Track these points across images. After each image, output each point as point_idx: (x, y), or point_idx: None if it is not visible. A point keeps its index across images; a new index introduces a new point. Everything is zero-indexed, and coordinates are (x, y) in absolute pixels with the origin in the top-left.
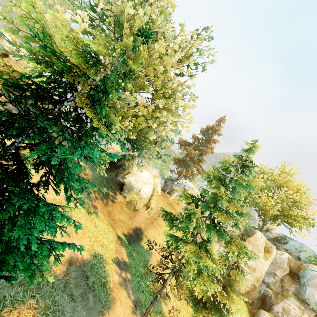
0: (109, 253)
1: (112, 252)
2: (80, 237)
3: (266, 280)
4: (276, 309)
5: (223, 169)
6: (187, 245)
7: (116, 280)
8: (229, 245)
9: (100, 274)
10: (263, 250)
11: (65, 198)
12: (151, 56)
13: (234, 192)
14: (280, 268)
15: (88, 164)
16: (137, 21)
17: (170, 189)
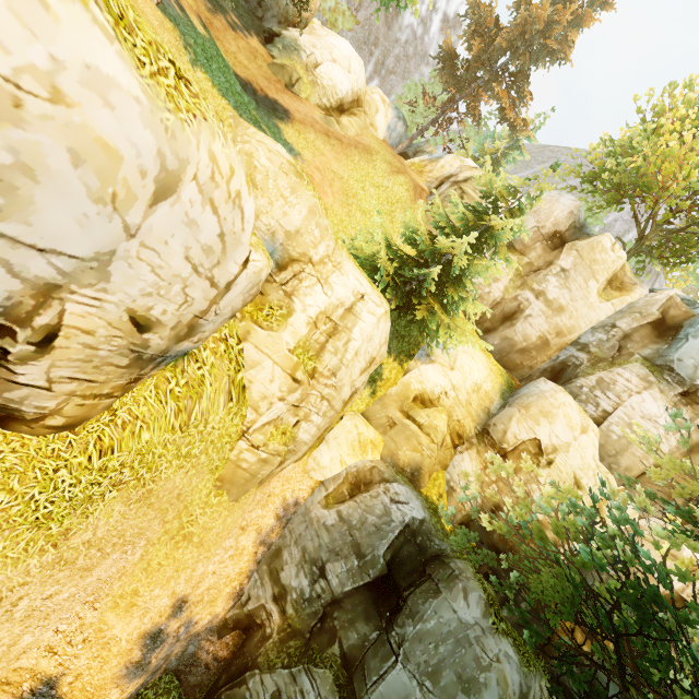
0: None
1: None
2: None
3: (583, 340)
4: (580, 383)
5: None
6: None
7: None
8: None
9: None
10: (606, 281)
11: None
12: None
13: None
14: (635, 314)
15: None
16: None
17: (413, 149)
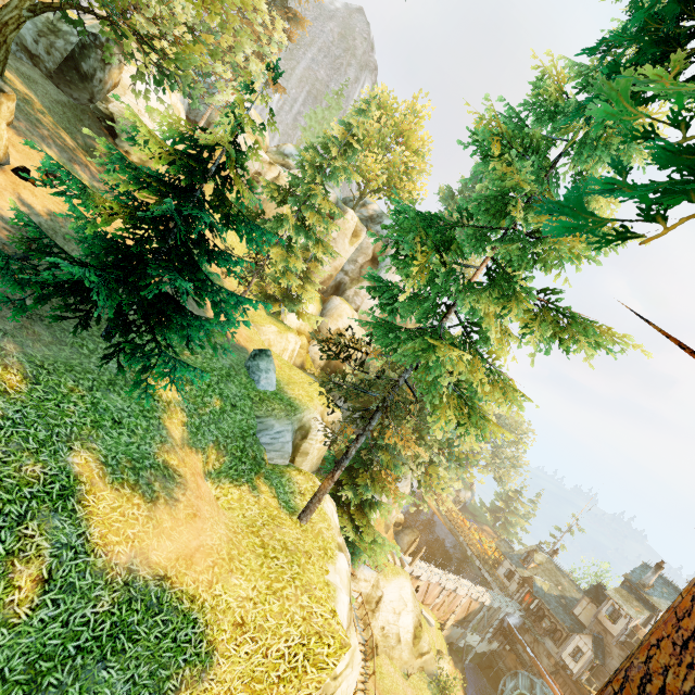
0: None
1: None
2: None
3: (345, 268)
4: (348, 294)
5: (322, 147)
6: (274, 249)
7: None
8: (317, 248)
9: None
10: (351, 236)
11: None
12: None
13: (331, 179)
14: (364, 255)
15: (10, 66)
16: None
17: (206, 120)
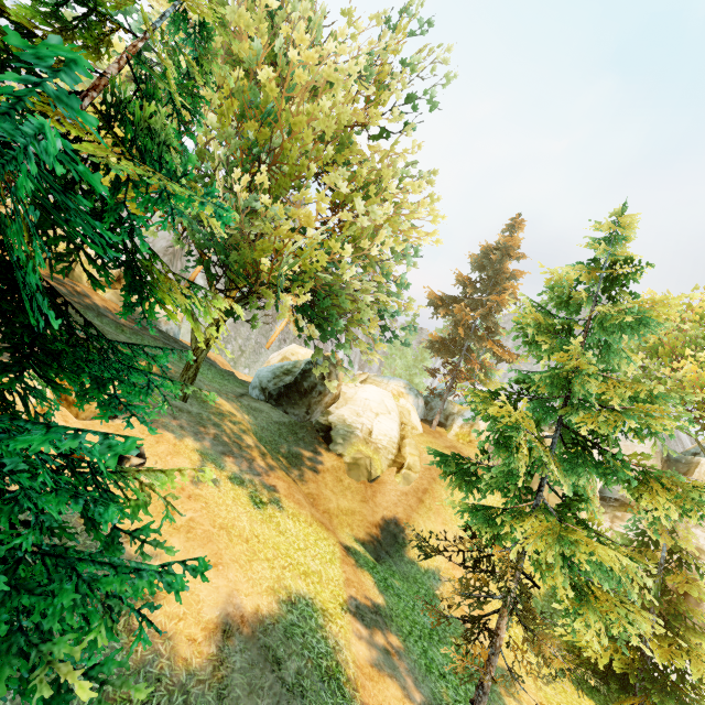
0: (328, 590)
1: (336, 588)
2: (245, 562)
3: None
4: None
5: (556, 306)
6: (524, 523)
7: (361, 656)
8: (647, 493)
9: (314, 648)
10: None
11: (192, 479)
12: (292, 89)
13: (607, 358)
14: None
15: (240, 402)
16: (231, 8)
17: (442, 415)
